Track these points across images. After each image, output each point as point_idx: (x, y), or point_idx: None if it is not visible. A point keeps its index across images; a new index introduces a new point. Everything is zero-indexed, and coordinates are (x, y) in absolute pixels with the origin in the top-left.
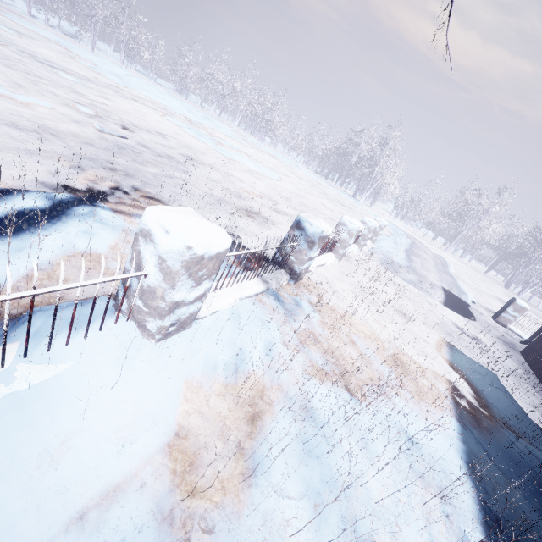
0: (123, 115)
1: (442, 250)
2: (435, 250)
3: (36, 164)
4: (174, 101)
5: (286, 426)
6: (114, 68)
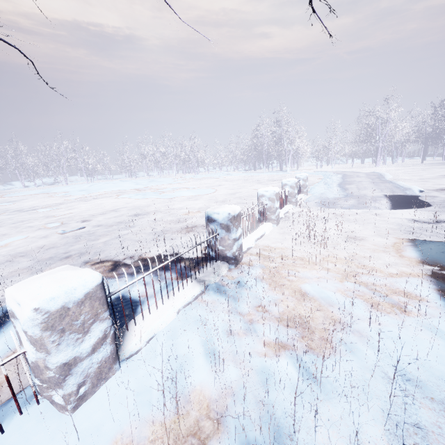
0: (84, 213)
1: (373, 167)
2: (367, 170)
3: (1, 286)
4: (124, 183)
5: (239, 443)
6: (81, 186)
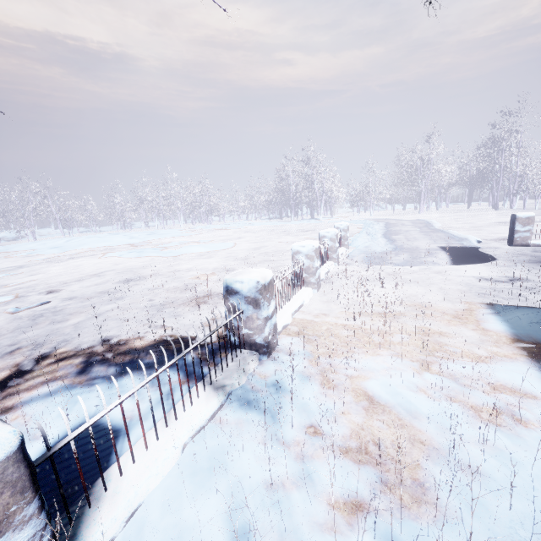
0: (53, 280)
1: (417, 213)
2: (411, 217)
3: None
4: (114, 237)
5: None
6: (54, 242)
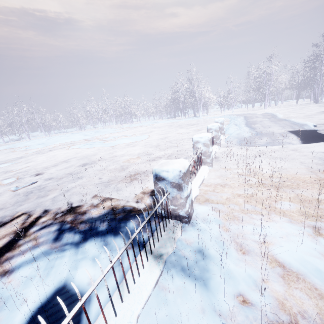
0: (39, 166)
1: (263, 109)
2: (259, 111)
3: None
4: (75, 136)
5: None
6: (40, 140)
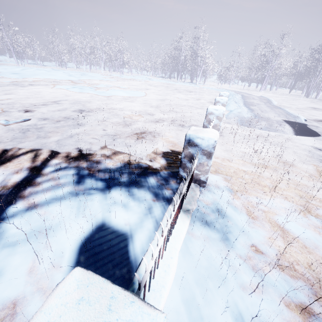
0: (24, 101)
1: (258, 91)
2: (255, 93)
3: None
4: (57, 73)
5: None
6: (12, 69)
